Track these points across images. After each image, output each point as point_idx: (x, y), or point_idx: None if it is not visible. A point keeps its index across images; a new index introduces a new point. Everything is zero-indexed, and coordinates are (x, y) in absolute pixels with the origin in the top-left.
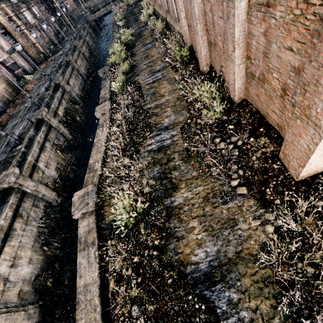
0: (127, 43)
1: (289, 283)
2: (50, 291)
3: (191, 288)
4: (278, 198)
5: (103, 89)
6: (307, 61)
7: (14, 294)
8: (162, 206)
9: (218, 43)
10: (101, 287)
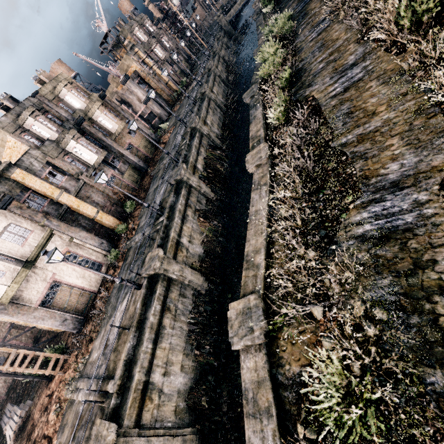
0: (283, 36)
1: None
2: (206, 414)
3: None
4: None
5: (253, 123)
6: None
7: (169, 410)
8: (419, 385)
9: None
10: None
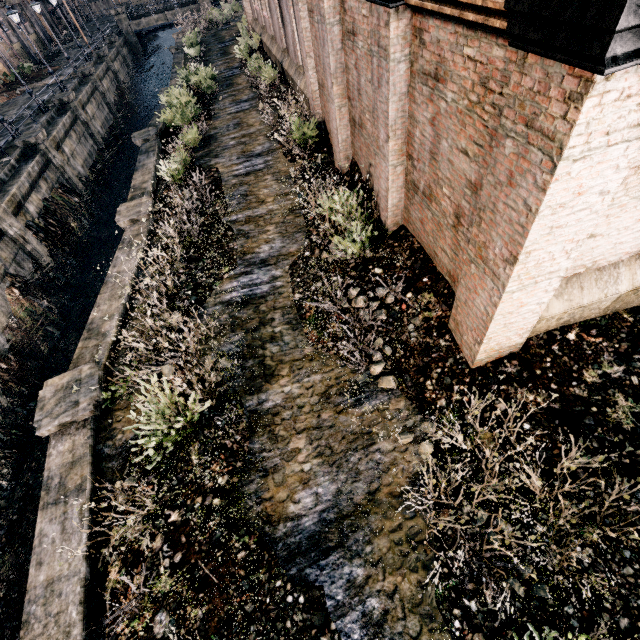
0: (202, 92)
1: (449, 540)
2: None
3: (282, 566)
4: (444, 396)
5: (139, 172)
6: (485, 175)
7: None
8: (240, 409)
9: (366, 124)
10: (89, 583)
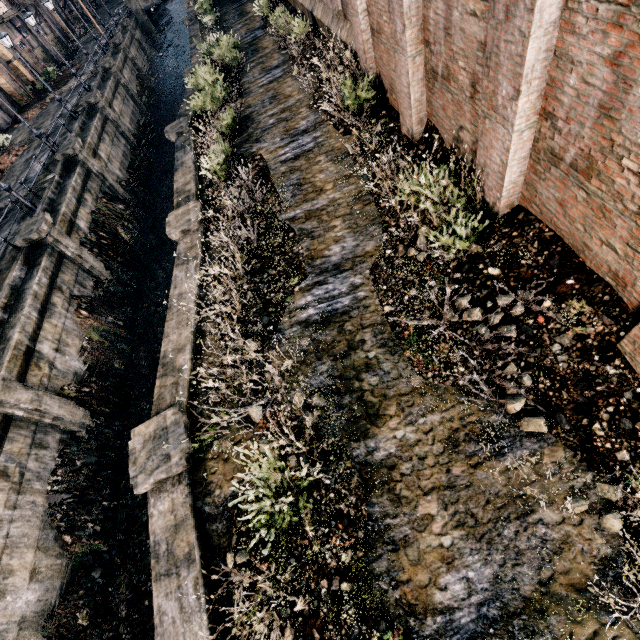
0: (227, 65)
1: None
2: (87, 636)
3: None
4: (625, 446)
5: (179, 172)
6: None
7: None
8: (347, 461)
9: (458, 75)
10: None
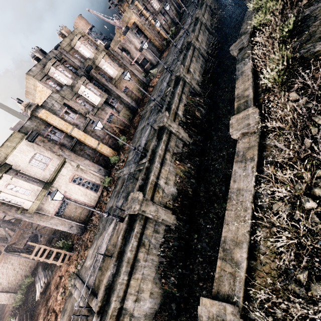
0: None
1: None
2: None
3: None
4: None
5: (239, 80)
6: None
7: None
8: None
9: None
10: None
